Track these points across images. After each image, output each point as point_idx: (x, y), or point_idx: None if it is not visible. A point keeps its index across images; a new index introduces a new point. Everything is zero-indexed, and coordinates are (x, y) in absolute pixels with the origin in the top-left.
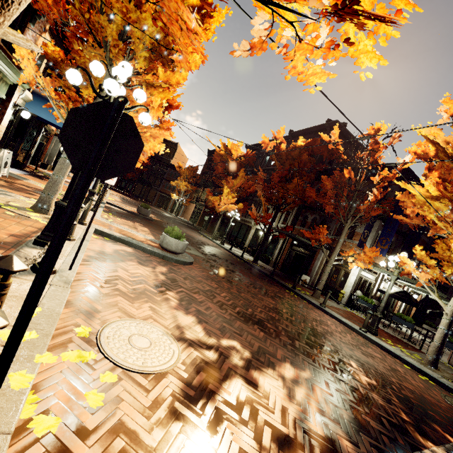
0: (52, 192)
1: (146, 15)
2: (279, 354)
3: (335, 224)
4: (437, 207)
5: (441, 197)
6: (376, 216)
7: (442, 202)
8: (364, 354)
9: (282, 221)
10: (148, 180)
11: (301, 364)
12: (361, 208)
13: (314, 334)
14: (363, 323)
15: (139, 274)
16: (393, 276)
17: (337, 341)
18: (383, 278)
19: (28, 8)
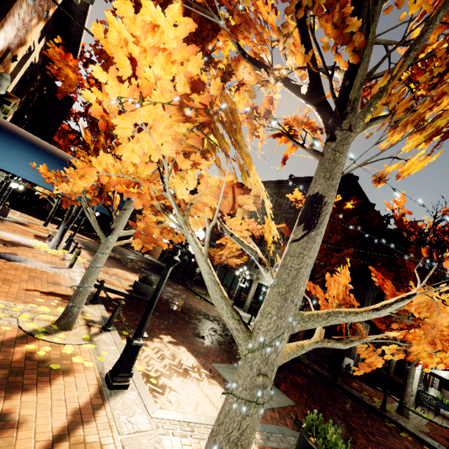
0: None
1: None
2: None
3: (373, 293)
4: None
5: None
6: None
7: None
8: None
9: None
10: None
11: None
12: None
13: None
14: None
15: None
16: None
17: None
18: None
19: None
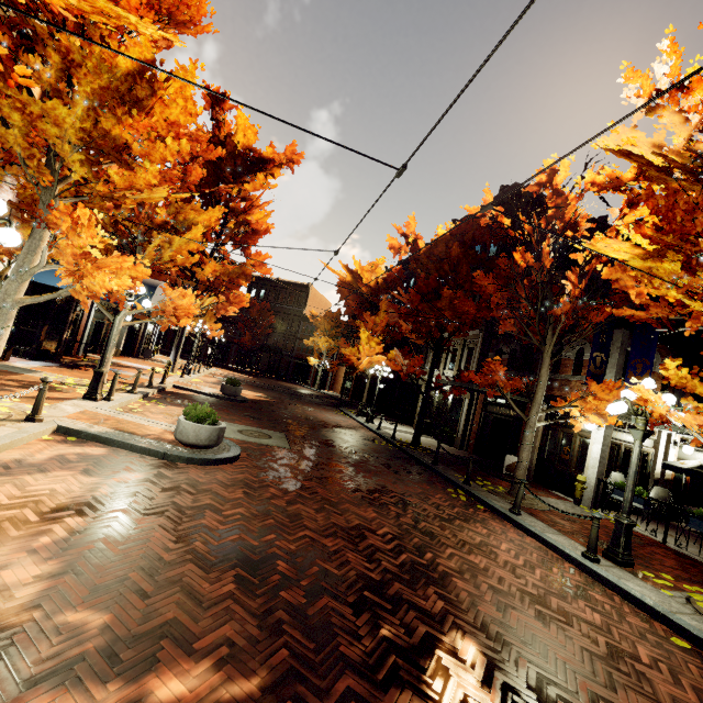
0: None
1: (53, 104)
2: (216, 635)
3: None
4: (673, 272)
5: (663, 250)
6: (613, 323)
7: (675, 259)
8: (540, 618)
9: (463, 367)
10: (275, 346)
11: (257, 660)
12: (558, 312)
13: (416, 577)
14: (587, 542)
15: (46, 491)
16: (635, 431)
17: (480, 589)
18: (669, 440)
19: None
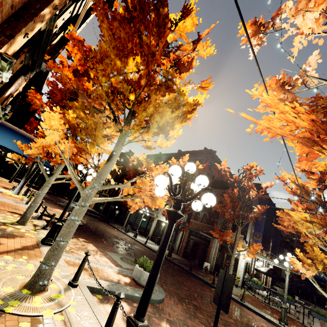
0: (55, 261)
1: (168, 109)
2: None
3: (221, 220)
4: (309, 226)
5: (314, 222)
6: None
7: (313, 224)
8: None
9: None
10: None
11: None
12: (249, 216)
13: None
14: (281, 317)
15: None
16: (287, 272)
17: None
18: (255, 259)
19: (25, 64)
